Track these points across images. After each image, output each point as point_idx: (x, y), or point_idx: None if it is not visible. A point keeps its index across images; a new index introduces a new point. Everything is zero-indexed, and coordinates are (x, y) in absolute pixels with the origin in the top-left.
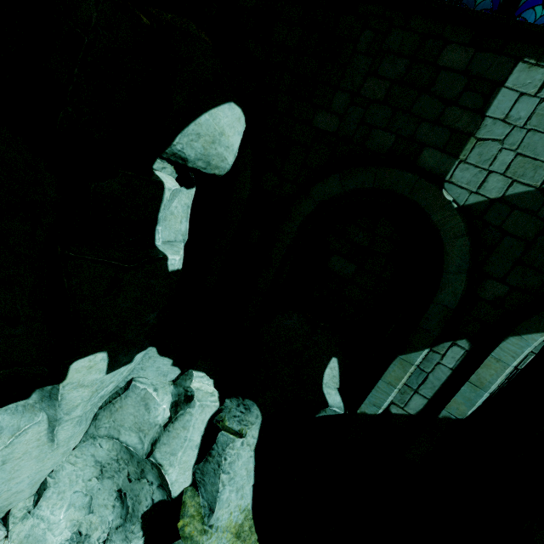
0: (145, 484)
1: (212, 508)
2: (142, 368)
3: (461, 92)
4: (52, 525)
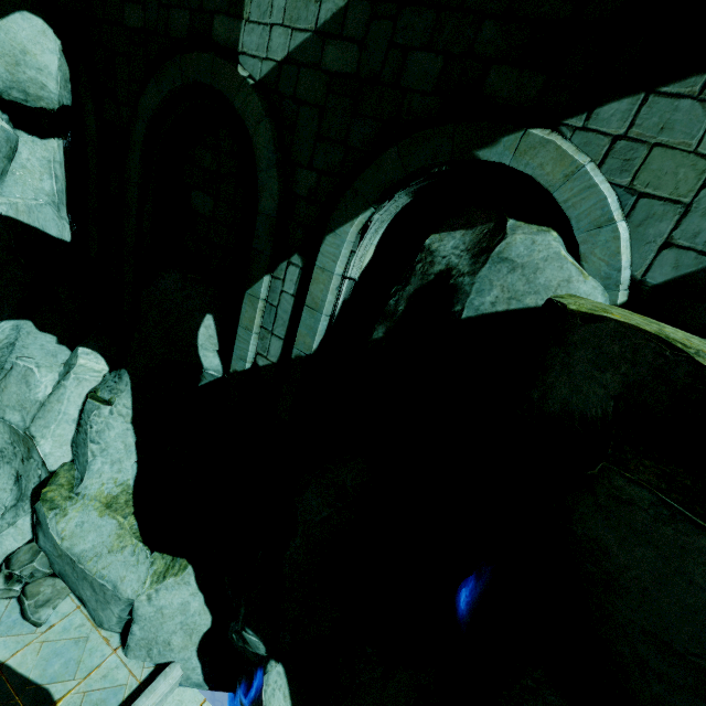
0: (33, 464)
1: (83, 478)
2: (25, 346)
3: None
4: None
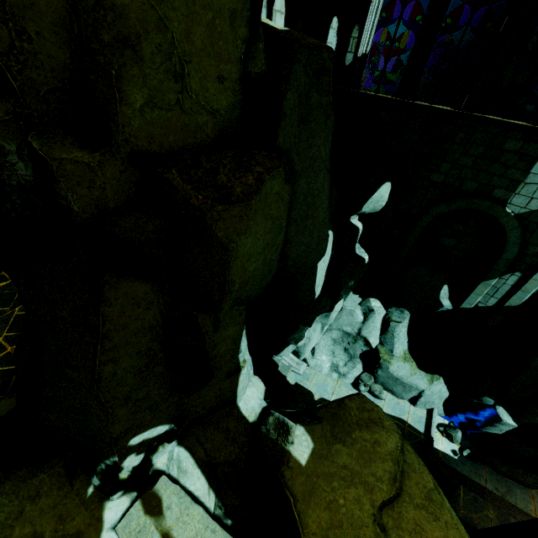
0: (357, 345)
1: (392, 350)
2: (346, 300)
3: (516, 161)
4: (322, 361)
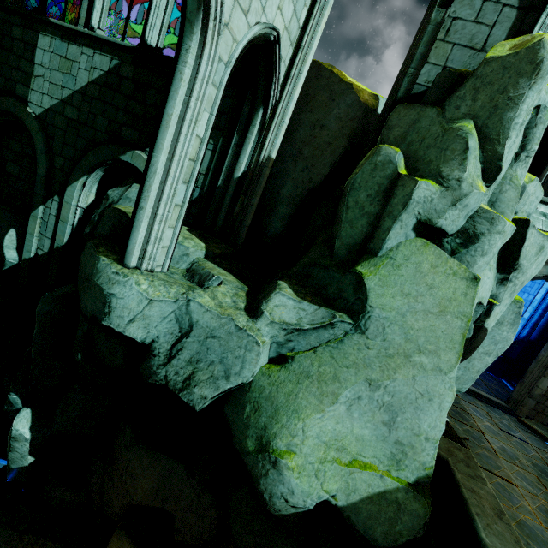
0: None
1: None
2: None
3: (24, 51)
4: None
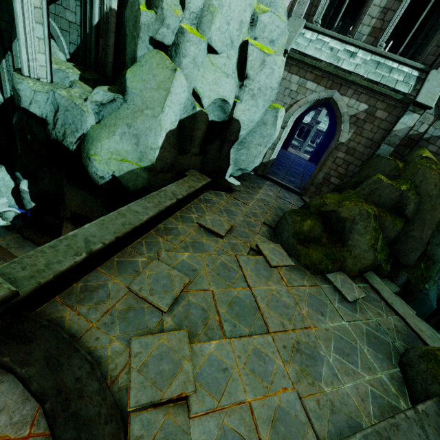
0: None
1: None
2: None
3: None
4: None
